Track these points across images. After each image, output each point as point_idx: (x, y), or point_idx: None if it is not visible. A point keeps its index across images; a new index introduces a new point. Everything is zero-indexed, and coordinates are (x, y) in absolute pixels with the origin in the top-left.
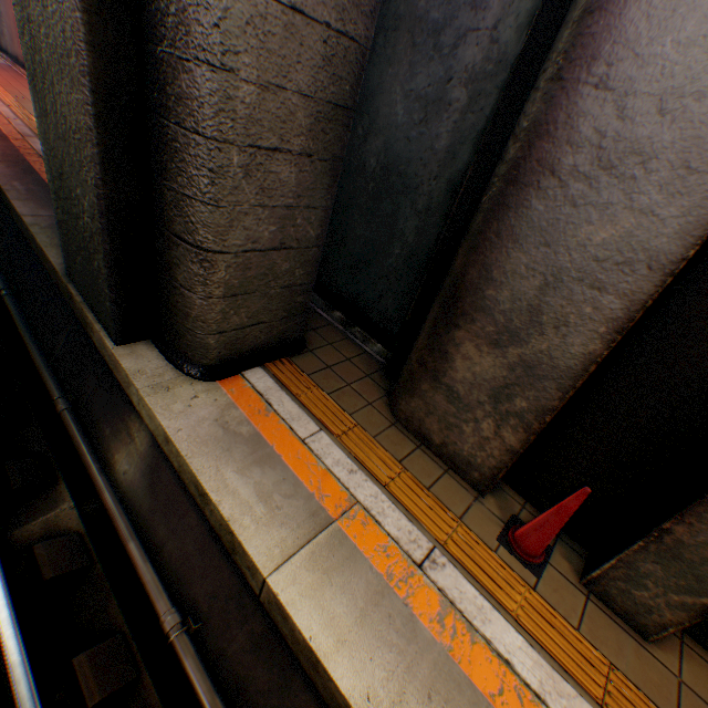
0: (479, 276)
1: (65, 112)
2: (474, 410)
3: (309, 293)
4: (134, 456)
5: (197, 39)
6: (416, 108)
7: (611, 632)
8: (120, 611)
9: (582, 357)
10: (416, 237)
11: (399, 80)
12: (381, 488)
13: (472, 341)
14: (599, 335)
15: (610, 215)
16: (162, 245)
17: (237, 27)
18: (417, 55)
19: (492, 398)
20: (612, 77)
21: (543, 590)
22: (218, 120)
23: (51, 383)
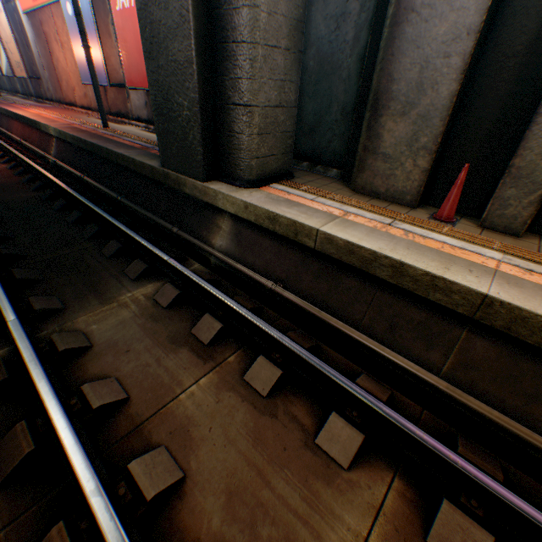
0: (387, 82)
1: (175, 59)
2: (399, 160)
3: (293, 139)
4: (224, 236)
5: None
6: (331, 24)
7: (497, 236)
8: (242, 292)
9: (448, 97)
10: (345, 96)
11: (319, 12)
12: (358, 209)
13: (390, 120)
14: (453, 81)
15: (443, 19)
16: (223, 116)
17: None
18: None
19: (408, 147)
20: None
21: (457, 228)
22: (253, 33)
23: (165, 223)
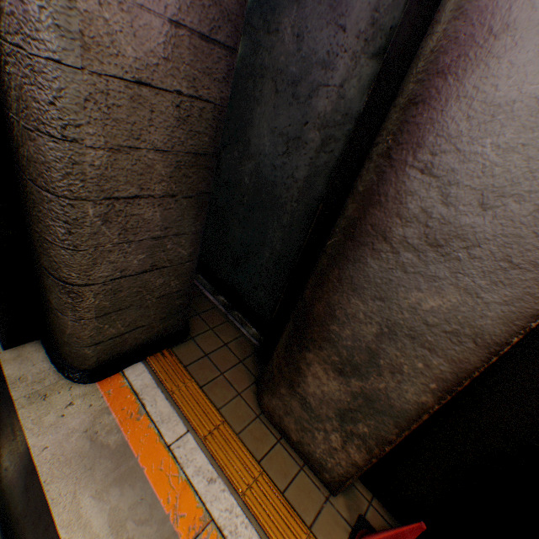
0: (325, 311)
1: None
2: (324, 422)
3: (187, 295)
4: (15, 453)
5: (36, 113)
6: (280, 142)
7: None
8: None
9: (416, 404)
10: (282, 245)
11: (266, 117)
12: (237, 498)
13: (321, 364)
14: (430, 389)
15: (437, 286)
16: (38, 269)
17: (75, 103)
18: (280, 100)
19: (339, 416)
20: (436, 165)
21: None
22: (67, 181)
23: None
